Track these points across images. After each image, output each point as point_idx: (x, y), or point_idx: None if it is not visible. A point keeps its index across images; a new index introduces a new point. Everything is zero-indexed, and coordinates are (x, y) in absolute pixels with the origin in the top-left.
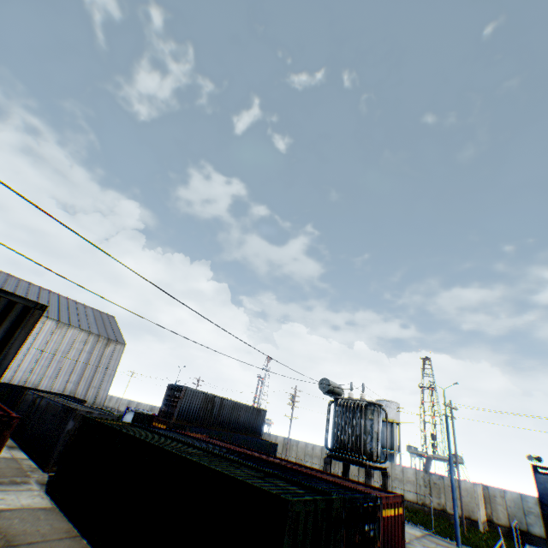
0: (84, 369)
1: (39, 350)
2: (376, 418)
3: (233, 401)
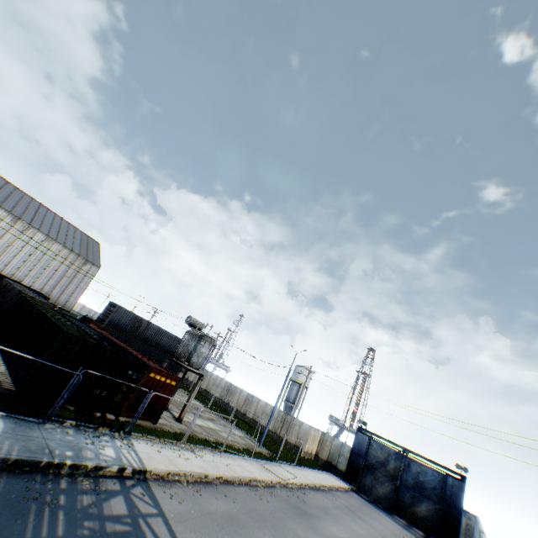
0: (61, 278)
1: (28, 254)
2: (205, 345)
3: (158, 327)
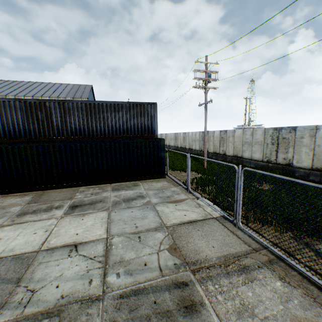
0: None
1: None
2: None
3: (83, 102)
